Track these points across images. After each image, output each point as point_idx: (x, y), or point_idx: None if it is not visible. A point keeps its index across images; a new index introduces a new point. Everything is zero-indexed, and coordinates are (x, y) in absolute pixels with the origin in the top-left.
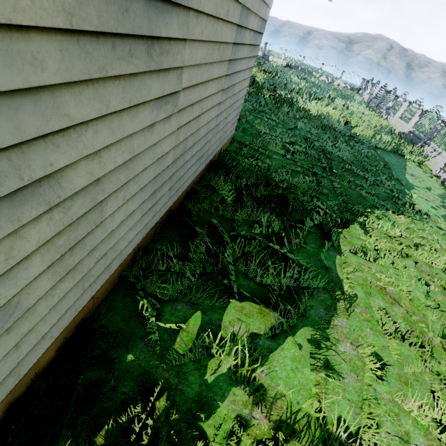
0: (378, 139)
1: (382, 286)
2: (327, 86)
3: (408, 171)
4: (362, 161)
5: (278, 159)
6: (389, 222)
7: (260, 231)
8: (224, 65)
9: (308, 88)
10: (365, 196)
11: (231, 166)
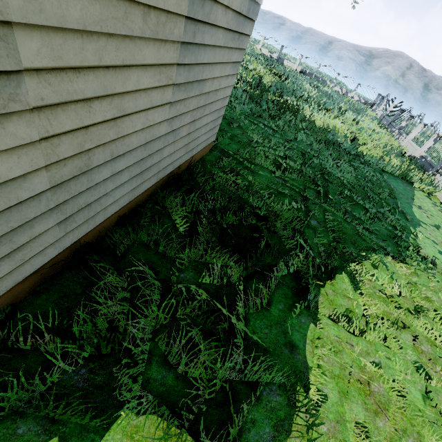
0: (386, 161)
1: (366, 379)
2: (339, 97)
3: (415, 202)
4: (364, 186)
5: (264, 177)
6: (387, 272)
7: (212, 279)
8: (170, 47)
9: (318, 97)
10: (362, 232)
11: (197, 182)
